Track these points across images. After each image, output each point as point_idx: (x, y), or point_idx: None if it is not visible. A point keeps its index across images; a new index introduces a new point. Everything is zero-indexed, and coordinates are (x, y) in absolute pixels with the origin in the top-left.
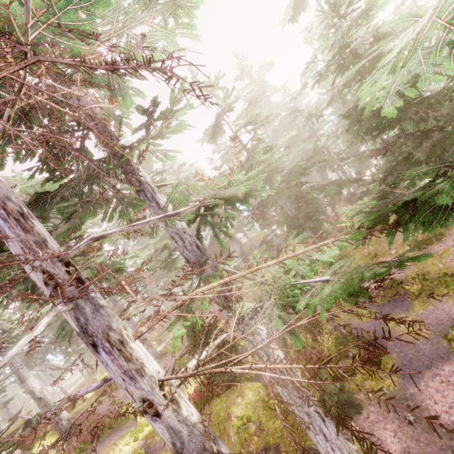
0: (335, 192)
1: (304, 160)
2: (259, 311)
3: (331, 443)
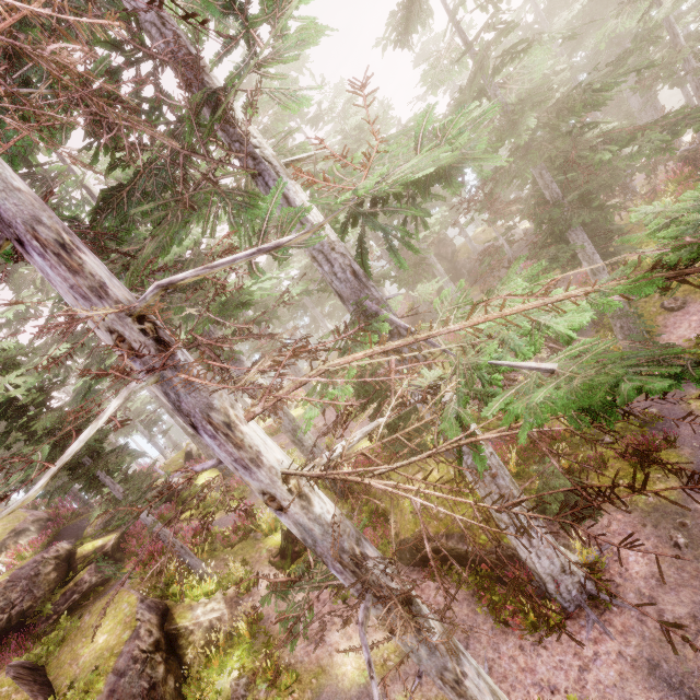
0: (656, 147)
1: (601, 70)
2: (438, 391)
3: (538, 549)
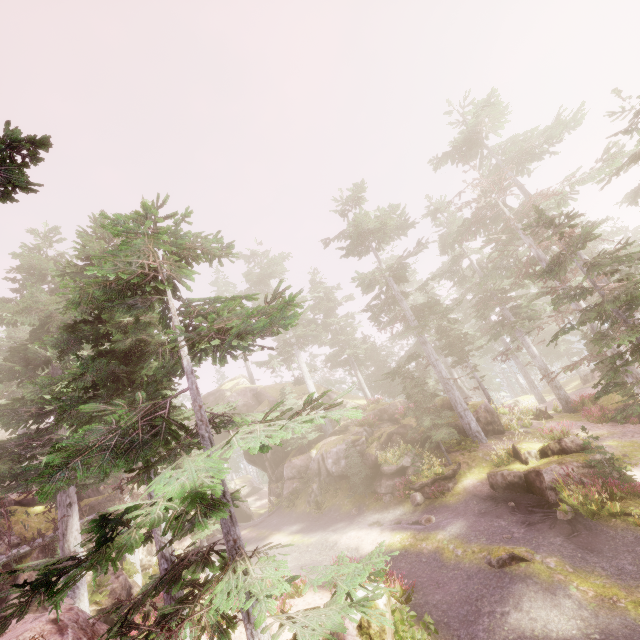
0: None
1: None
2: None
3: None
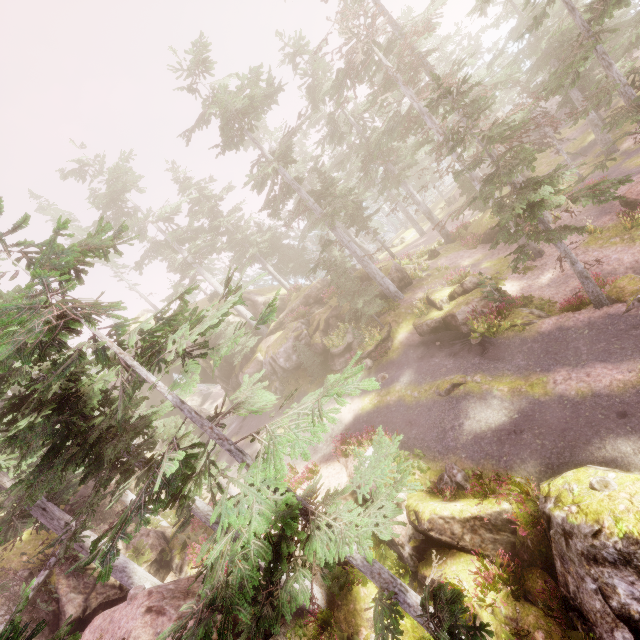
0: None
1: None
2: None
3: None
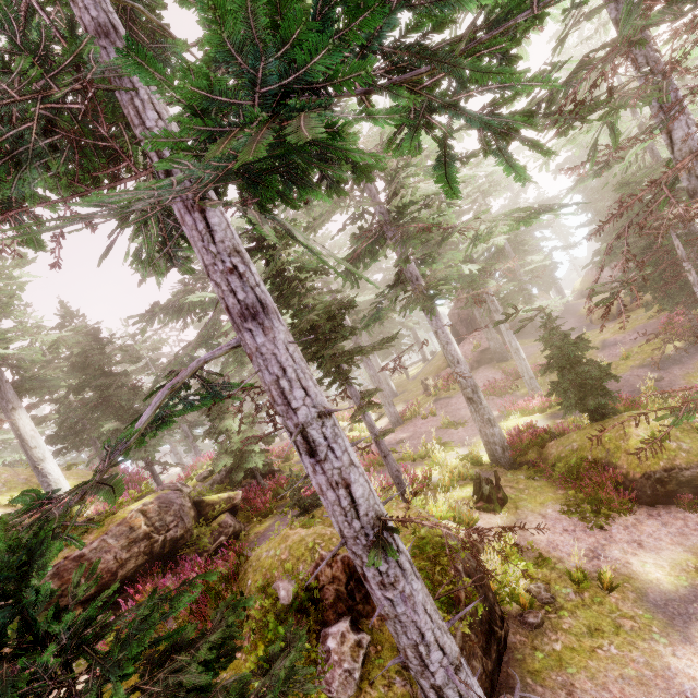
0: None
1: None
2: None
3: None
